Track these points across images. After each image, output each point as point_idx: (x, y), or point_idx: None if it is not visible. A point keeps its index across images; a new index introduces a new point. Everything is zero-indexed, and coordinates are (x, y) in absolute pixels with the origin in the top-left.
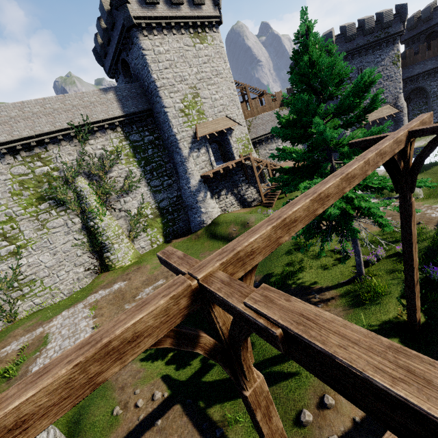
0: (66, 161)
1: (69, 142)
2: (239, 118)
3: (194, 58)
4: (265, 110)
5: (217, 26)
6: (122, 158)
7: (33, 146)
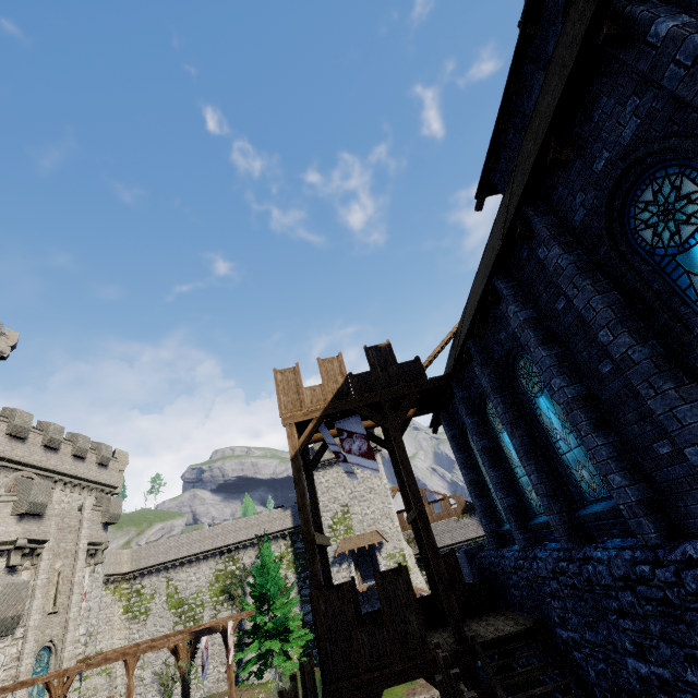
0: (247, 562)
1: (253, 547)
2: (393, 531)
3: (349, 481)
4: (443, 517)
5: (376, 452)
6: (285, 563)
7: (232, 550)
